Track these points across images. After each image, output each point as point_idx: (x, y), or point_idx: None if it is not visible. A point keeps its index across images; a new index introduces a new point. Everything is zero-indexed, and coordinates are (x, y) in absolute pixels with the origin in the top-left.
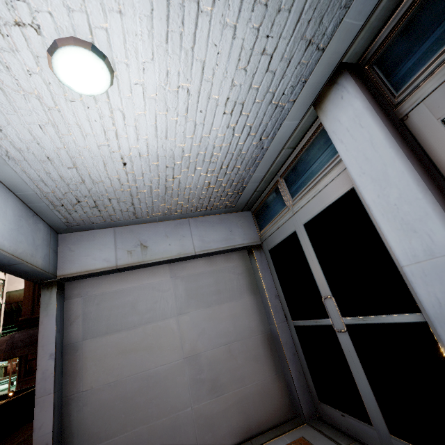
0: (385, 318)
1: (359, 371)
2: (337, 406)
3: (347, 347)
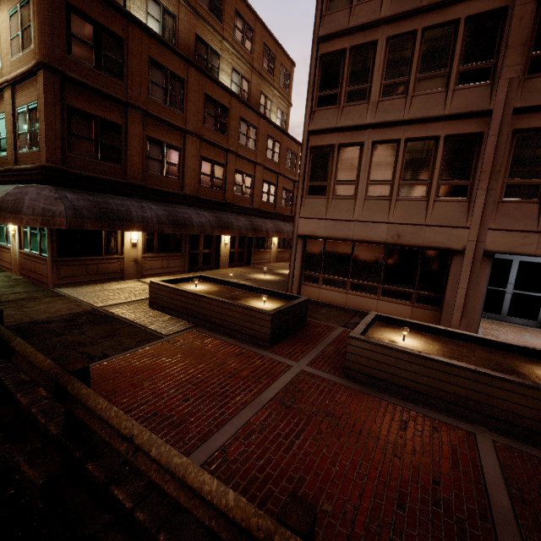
0: (531, 293)
1: (507, 303)
2: (484, 311)
3: (507, 297)
